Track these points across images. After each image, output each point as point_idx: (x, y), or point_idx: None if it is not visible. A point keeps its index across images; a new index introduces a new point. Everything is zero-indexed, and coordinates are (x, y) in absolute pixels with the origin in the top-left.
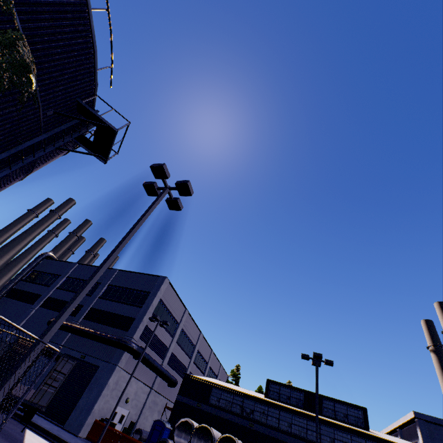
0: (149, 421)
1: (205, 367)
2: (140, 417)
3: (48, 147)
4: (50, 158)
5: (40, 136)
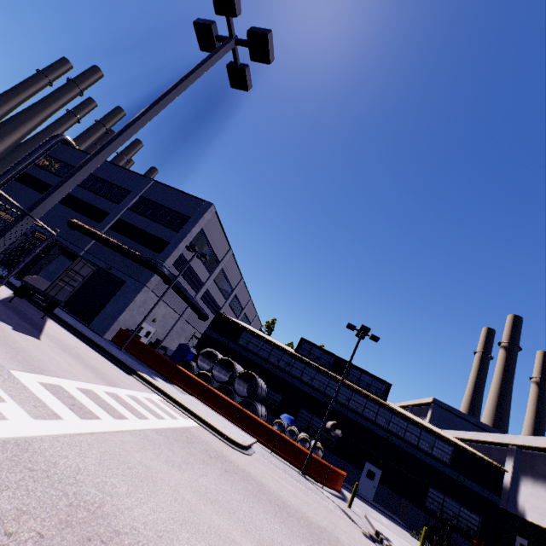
0: (176, 343)
1: (240, 312)
2: (167, 338)
3: None
4: None
5: None
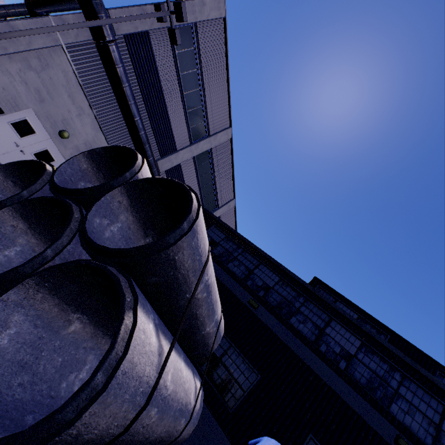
0: None
1: None
2: None
3: None
4: None
5: None
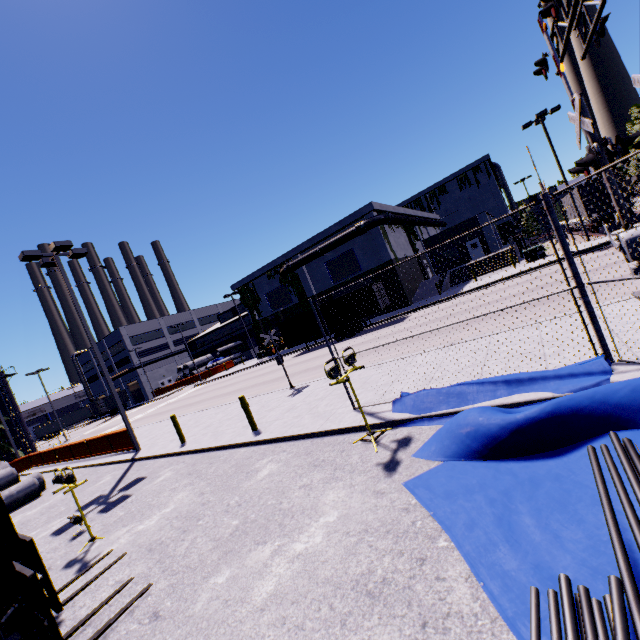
0: None
1: None
2: None
3: (5, 392)
4: (7, 385)
5: (2, 396)
